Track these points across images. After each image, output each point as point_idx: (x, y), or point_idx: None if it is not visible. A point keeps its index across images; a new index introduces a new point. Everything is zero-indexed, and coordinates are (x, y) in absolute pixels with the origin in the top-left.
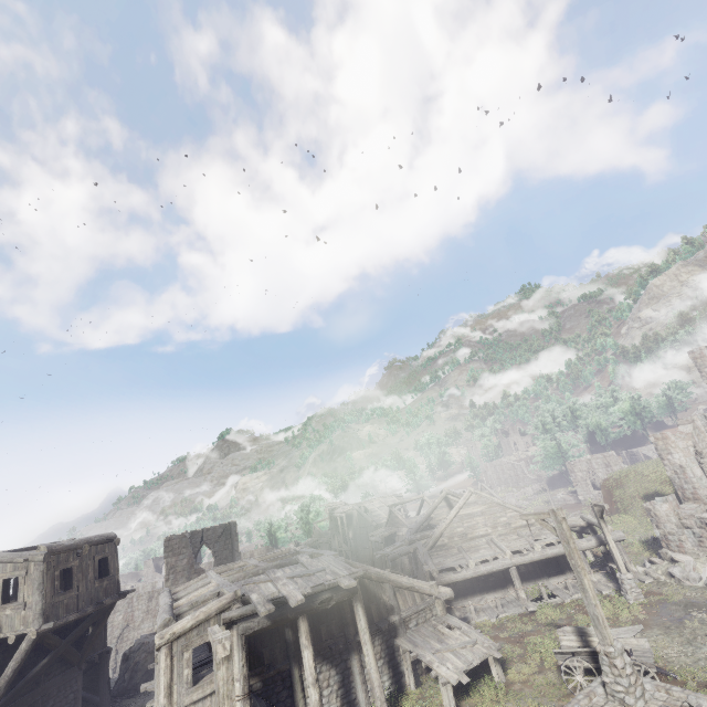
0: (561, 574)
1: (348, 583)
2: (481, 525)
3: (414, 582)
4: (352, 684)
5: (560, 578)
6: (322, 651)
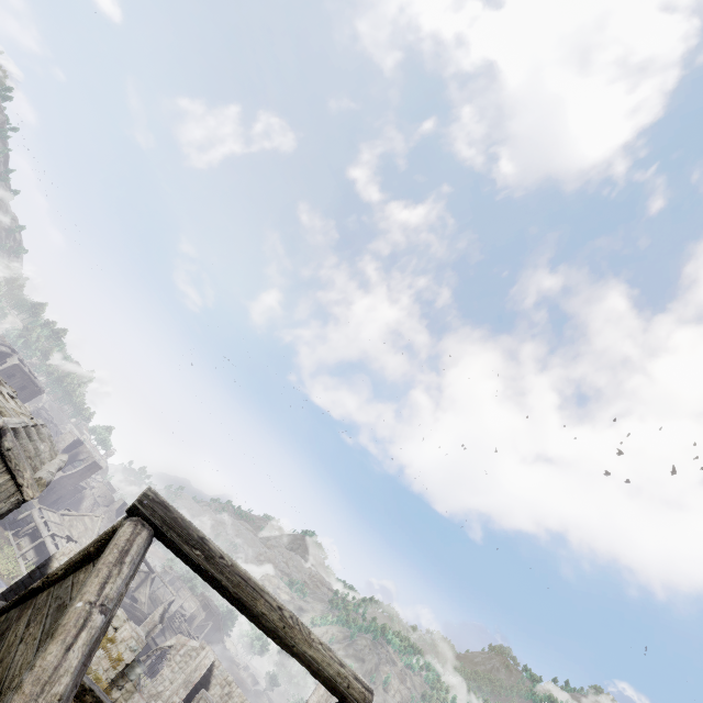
0: None
1: None
2: (79, 531)
3: None
4: None
5: None
6: None
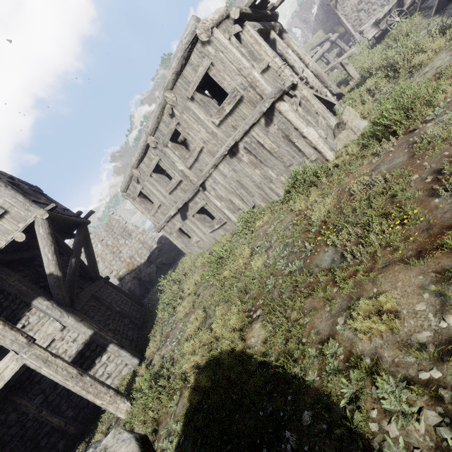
0: None
1: None
2: None
3: None
4: None
5: None
6: None
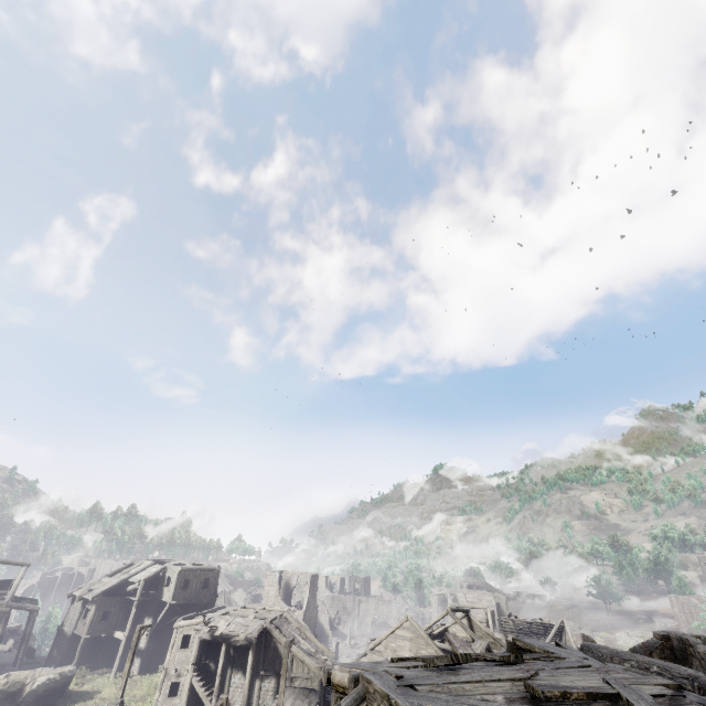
0: None
1: (241, 636)
2: (407, 648)
3: (306, 659)
4: (253, 694)
5: None
6: (244, 668)
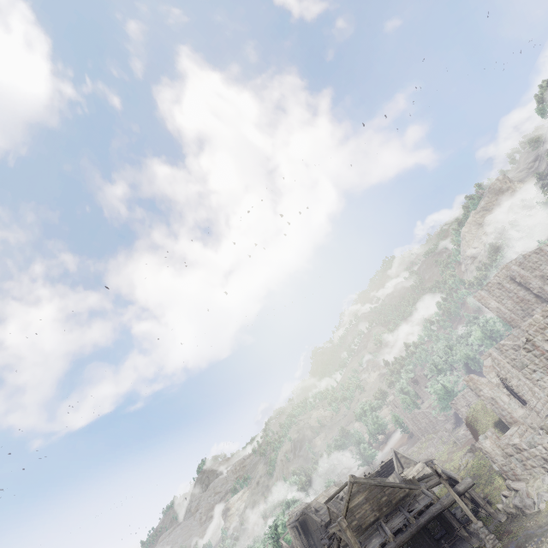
0: (447, 536)
1: None
2: (369, 511)
3: None
4: None
5: (447, 540)
6: None
